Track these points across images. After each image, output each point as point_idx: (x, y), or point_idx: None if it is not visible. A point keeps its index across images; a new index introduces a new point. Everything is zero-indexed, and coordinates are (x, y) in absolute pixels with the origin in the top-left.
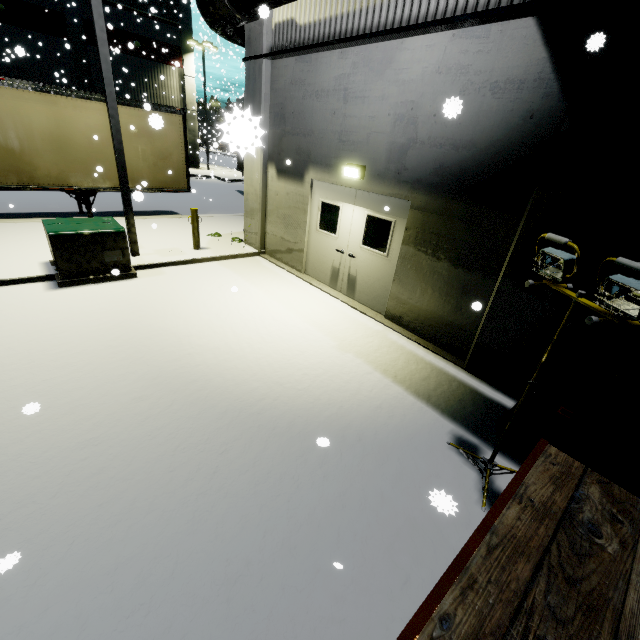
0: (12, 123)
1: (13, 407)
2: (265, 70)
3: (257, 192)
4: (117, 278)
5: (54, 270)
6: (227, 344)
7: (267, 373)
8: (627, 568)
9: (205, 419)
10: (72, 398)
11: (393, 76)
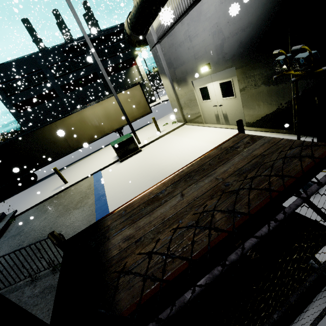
0: (94, 117)
1: (117, 196)
2: (158, 49)
3: (174, 99)
4: (136, 153)
5: (118, 158)
6: (175, 161)
7: None
8: (240, 152)
9: None
10: (131, 191)
11: (204, 18)
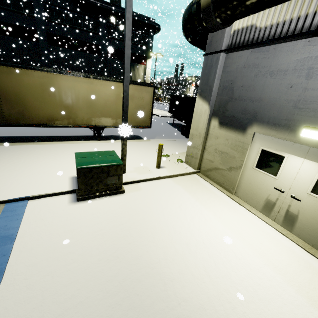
0: (70, 93)
1: None
2: (221, 60)
3: (201, 134)
4: (112, 194)
5: (76, 185)
6: (210, 301)
7: None
8: None
9: None
10: None
11: None
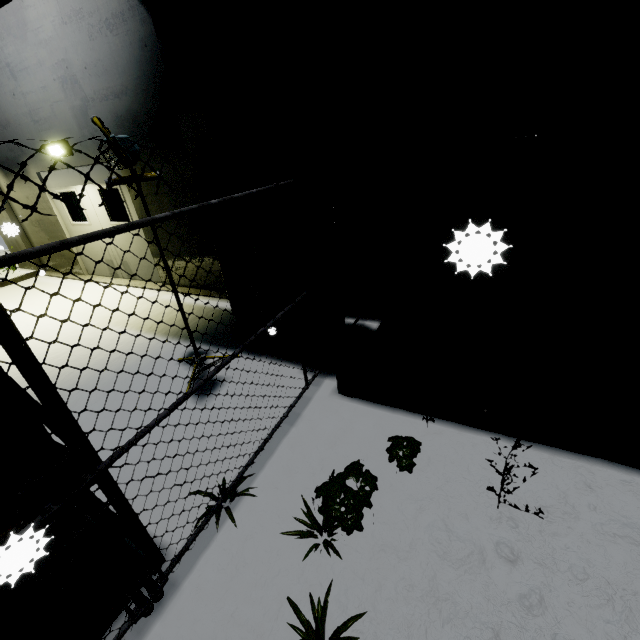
0: None
1: None
2: None
3: None
4: None
5: None
6: None
7: None
8: None
9: None
10: None
11: (35, 38)
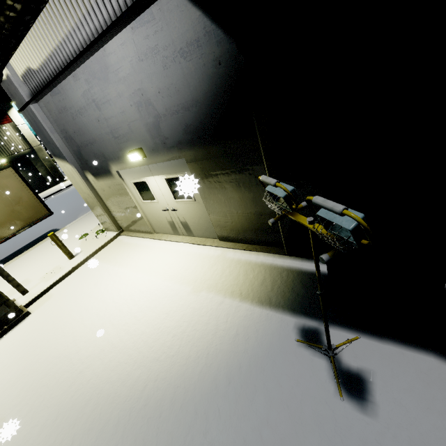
0: None
1: None
2: (37, 112)
3: (90, 195)
4: (14, 325)
5: None
6: (109, 341)
7: (144, 354)
8: None
9: (102, 442)
10: None
11: (115, 77)
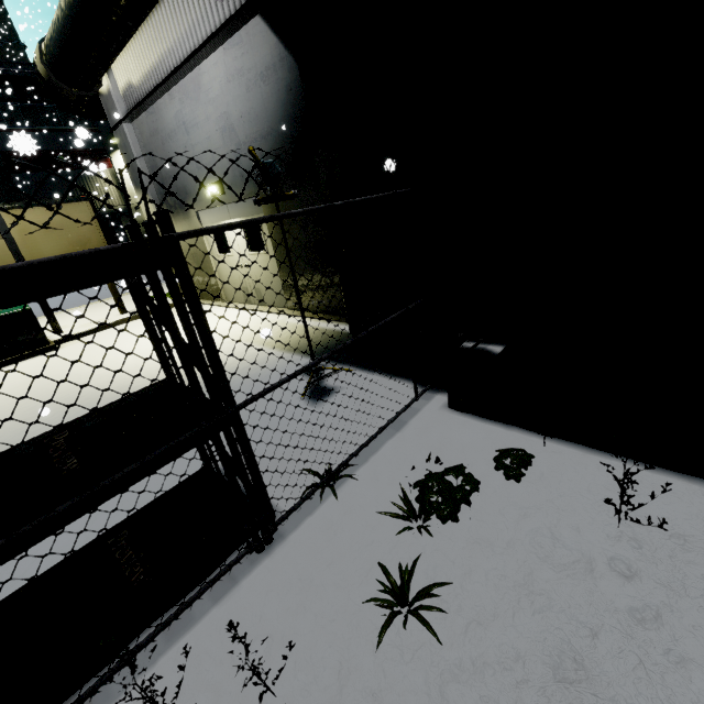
0: None
1: None
2: (129, 133)
3: None
4: (36, 354)
5: None
6: (124, 367)
7: (152, 374)
8: None
9: (79, 415)
10: None
11: (206, 98)
